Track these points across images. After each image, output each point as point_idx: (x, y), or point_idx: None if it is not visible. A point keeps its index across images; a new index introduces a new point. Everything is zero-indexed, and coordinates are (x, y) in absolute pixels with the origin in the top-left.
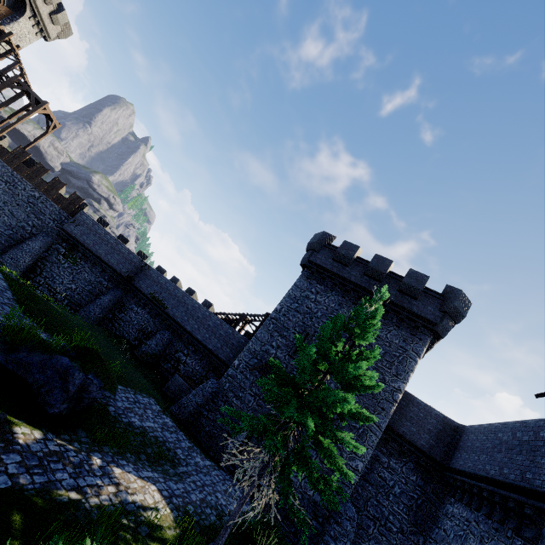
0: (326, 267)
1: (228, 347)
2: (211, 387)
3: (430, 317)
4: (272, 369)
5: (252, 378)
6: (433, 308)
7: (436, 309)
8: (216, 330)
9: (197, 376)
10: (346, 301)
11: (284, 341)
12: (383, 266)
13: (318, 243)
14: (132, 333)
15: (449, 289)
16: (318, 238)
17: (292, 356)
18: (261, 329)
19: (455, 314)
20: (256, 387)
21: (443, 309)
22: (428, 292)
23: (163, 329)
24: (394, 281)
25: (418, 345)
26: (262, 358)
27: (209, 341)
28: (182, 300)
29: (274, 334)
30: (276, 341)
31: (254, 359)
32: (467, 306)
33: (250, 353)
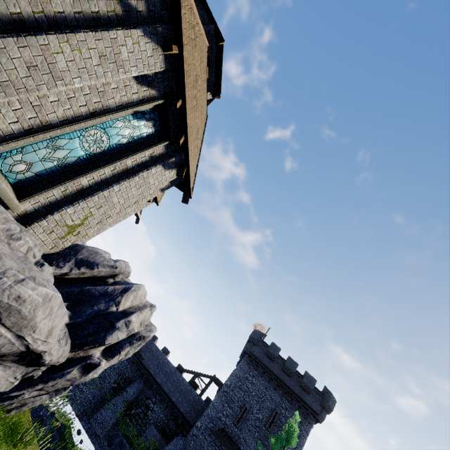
0: (260, 359)
1: (187, 401)
2: (182, 444)
3: (315, 408)
4: (223, 434)
5: (209, 439)
6: (317, 402)
7: (319, 403)
8: (179, 386)
9: (161, 423)
10: (270, 386)
11: (231, 411)
12: (293, 367)
13: (257, 339)
14: (113, 376)
15: (326, 390)
16: (257, 336)
17: (236, 425)
18: (216, 399)
19: (328, 409)
20: (211, 447)
21: (322, 405)
22: (315, 390)
23: (138, 376)
24: (298, 378)
25: (308, 427)
26: (216, 423)
27: (173, 395)
28: (156, 354)
29: (225, 404)
30: (226, 410)
31: (211, 423)
32: (334, 404)
33: (209, 418)
